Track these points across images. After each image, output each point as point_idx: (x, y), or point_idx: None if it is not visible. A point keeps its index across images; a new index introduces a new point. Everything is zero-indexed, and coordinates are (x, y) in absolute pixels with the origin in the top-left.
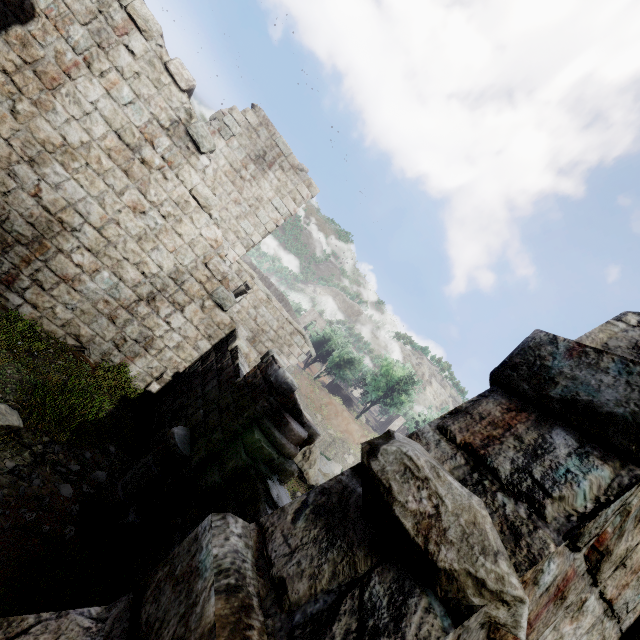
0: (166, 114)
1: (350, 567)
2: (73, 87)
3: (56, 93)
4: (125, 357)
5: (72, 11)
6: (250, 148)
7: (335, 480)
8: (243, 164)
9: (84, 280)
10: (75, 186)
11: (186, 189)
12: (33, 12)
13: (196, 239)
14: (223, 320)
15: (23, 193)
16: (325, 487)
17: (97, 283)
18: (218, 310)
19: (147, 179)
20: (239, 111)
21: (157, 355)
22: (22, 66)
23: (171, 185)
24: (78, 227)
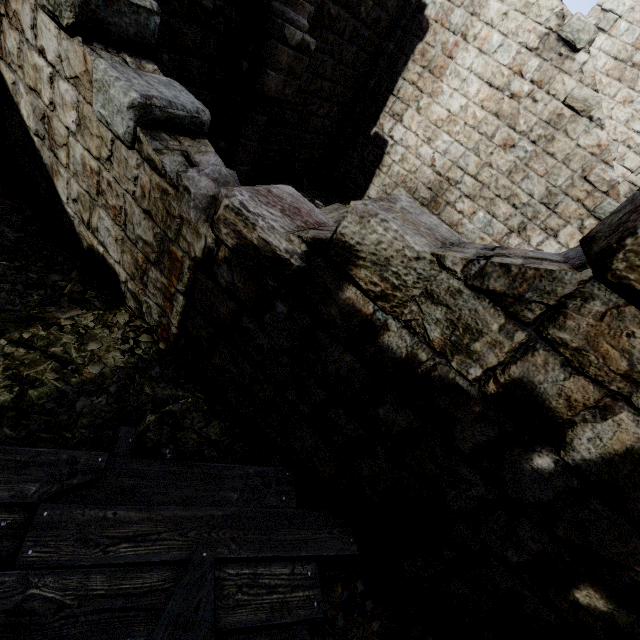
0: (534, 34)
1: None
2: (454, 65)
3: (442, 78)
4: None
5: (452, 2)
6: None
7: None
8: (636, 46)
9: (464, 223)
10: (456, 146)
11: (558, 102)
12: (427, 26)
13: (571, 153)
14: None
15: (424, 167)
16: None
17: (474, 224)
18: None
19: (516, 111)
20: None
21: None
22: (422, 72)
23: (541, 106)
24: (459, 180)
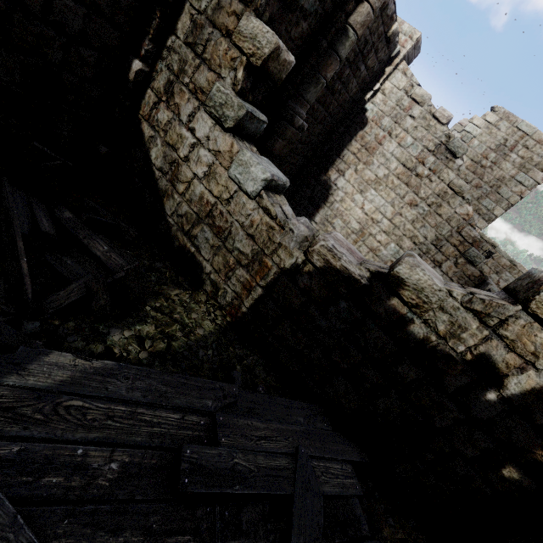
0: (432, 143)
1: None
2: (382, 149)
3: (374, 155)
4: None
5: (383, 112)
6: (490, 141)
7: None
8: (483, 156)
9: (381, 249)
10: (379, 199)
11: (444, 184)
12: (367, 122)
13: (451, 216)
14: (473, 273)
15: (356, 208)
16: None
17: (387, 251)
18: (468, 265)
19: (419, 185)
20: (479, 117)
21: None
22: (360, 148)
23: (434, 184)
24: (380, 220)
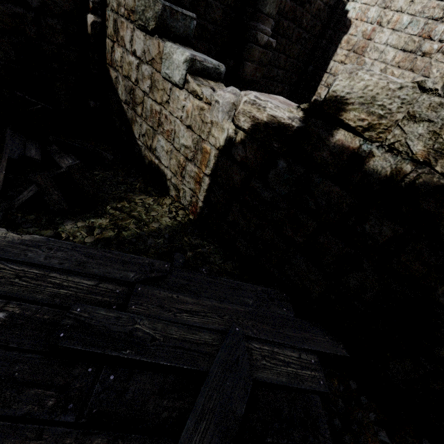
0: (438, 8)
1: None
2: (372, 43)
3: (364, 54)
4: None
5: (368, 4)
6: None
7: None
8: None
9: None
10: None
11: None
12: (350, 23)
13: None
14: None
15: None
16: None
17: None
18: None
19: (428, 64)
20: None
21: None
22: (348, 54)
23: None
24: None
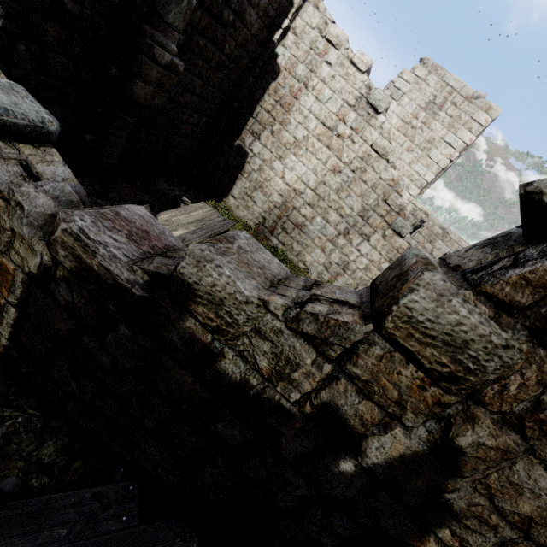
0: (352, 95)
1: (509, 251)
2: (298, 104)
3: (290, 112)
4: (331, 276)
5: (297, 58)
6: (419, 99)
7: (501, 233)
8: (413, 115)
9: (307, 225)
10: (301, 166)
11: (368, 146)
12: (279, 71)
13: (377, 182)
14: (401, 245)
15: (277, 178)
16: (492, 237)
17: (314, 226)
18: (396, 237)
19: (341, 147)
20: (408, 71)
21: (351, 275)
22: (275, 104)
23: (357, 146)
24: (303, 191)
